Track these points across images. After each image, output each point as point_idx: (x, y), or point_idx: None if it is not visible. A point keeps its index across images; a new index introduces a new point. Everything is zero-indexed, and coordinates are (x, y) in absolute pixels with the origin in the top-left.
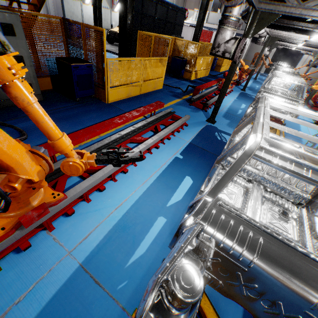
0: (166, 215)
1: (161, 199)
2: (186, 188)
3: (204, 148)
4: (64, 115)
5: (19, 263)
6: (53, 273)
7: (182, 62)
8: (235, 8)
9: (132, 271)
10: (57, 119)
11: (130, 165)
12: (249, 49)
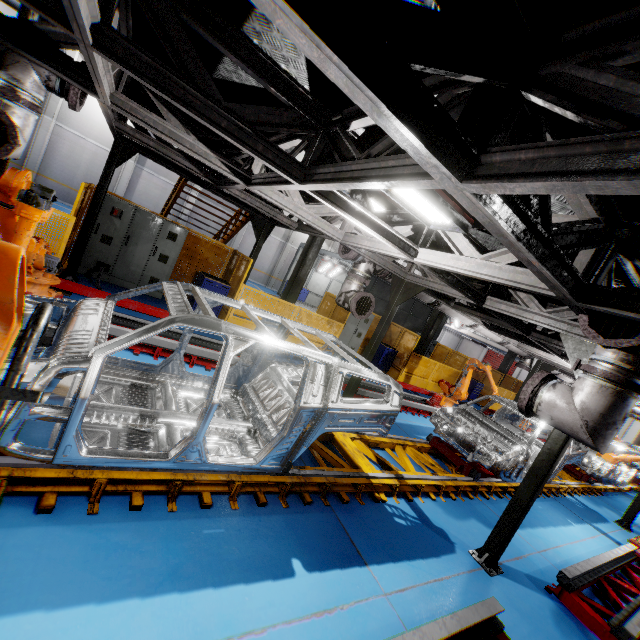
0: None
1: None
2: None
3: None
4: None
5: None
6: None
7: (387, 351)
8: (359, 264)
9: None
10: None
11: (151, 356)
12: None
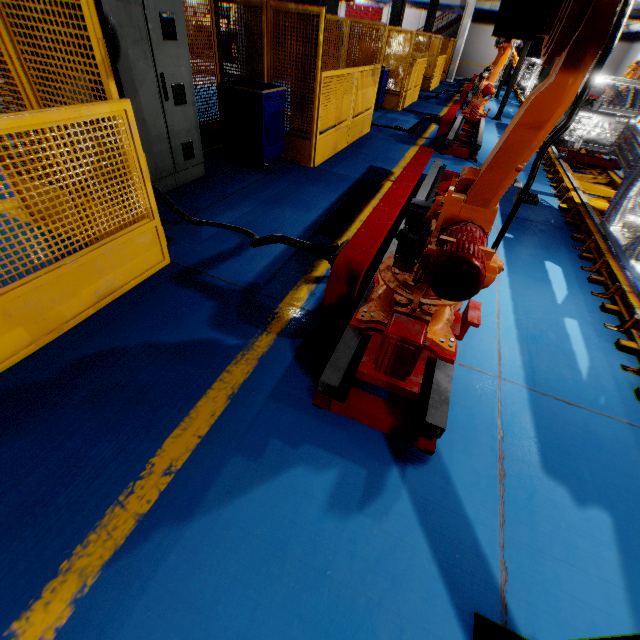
0: (571, 315)
1: (544, 297)
2: (560, 277)
3: (529, 219)
4: (269, 196)
5: (452, 399)
6: (505, 402)
7: (384, 76)
8: None
9: (598, 385)
10: (266, 203)
11: None
12: (466, 38)
